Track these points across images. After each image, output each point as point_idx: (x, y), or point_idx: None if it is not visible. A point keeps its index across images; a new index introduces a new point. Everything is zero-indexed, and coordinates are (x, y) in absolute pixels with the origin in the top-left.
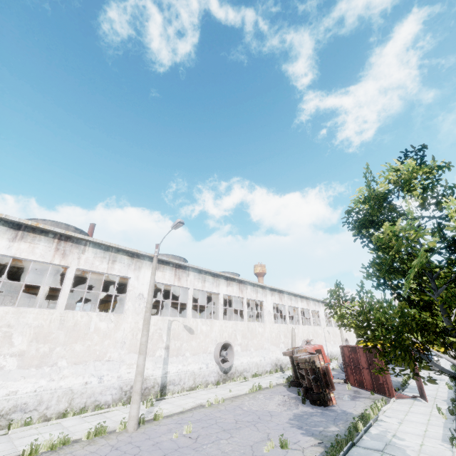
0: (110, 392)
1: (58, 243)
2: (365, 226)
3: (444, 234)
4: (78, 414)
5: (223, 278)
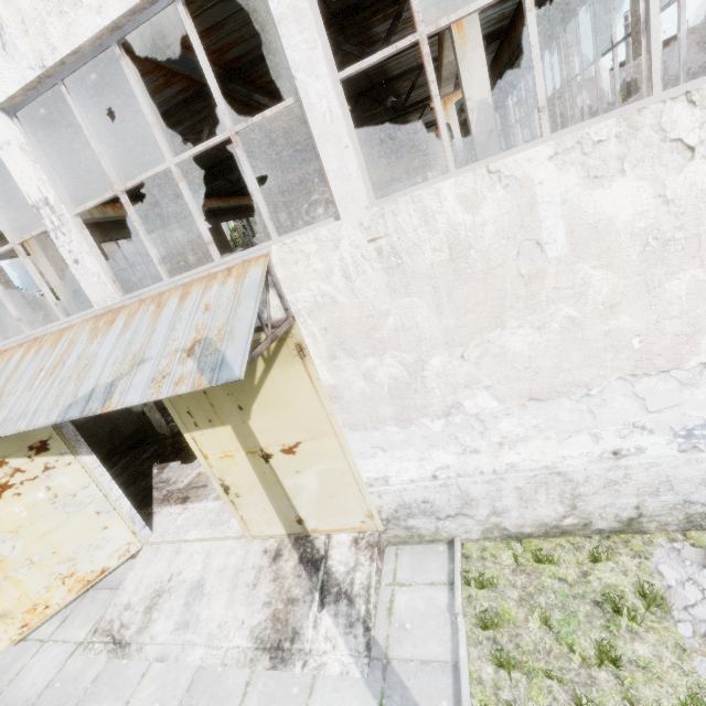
0: None
1: None
2: None
3: None
4: None
5: None
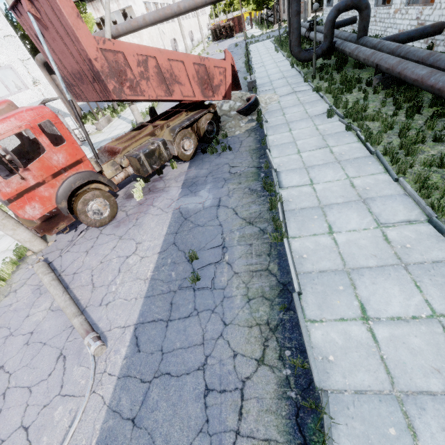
0: (184, 52)
1: None
2: None
3: None
4: None
5: None
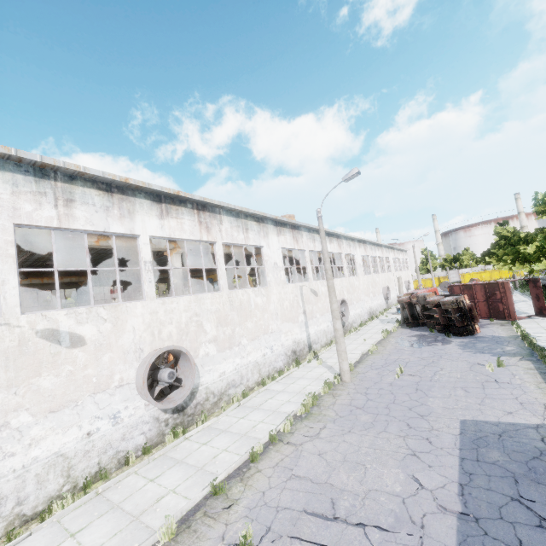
0: (280, 359)
1: (198, 214)
2: None
3: None
4: (271, 380)
5: (325, 234)
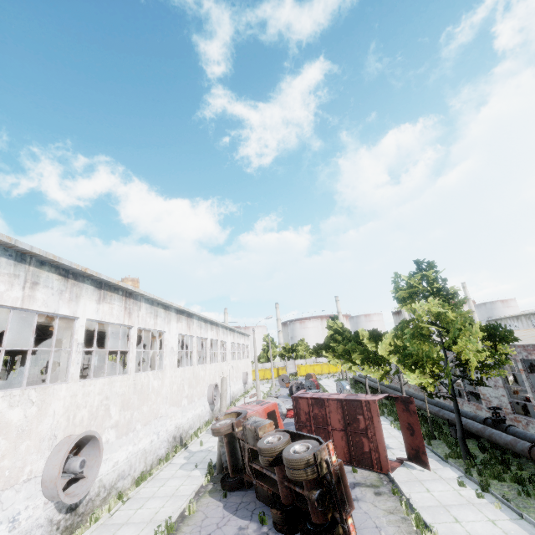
0: None
1: None
2: None
3: None
4: None
5: (91, 282)
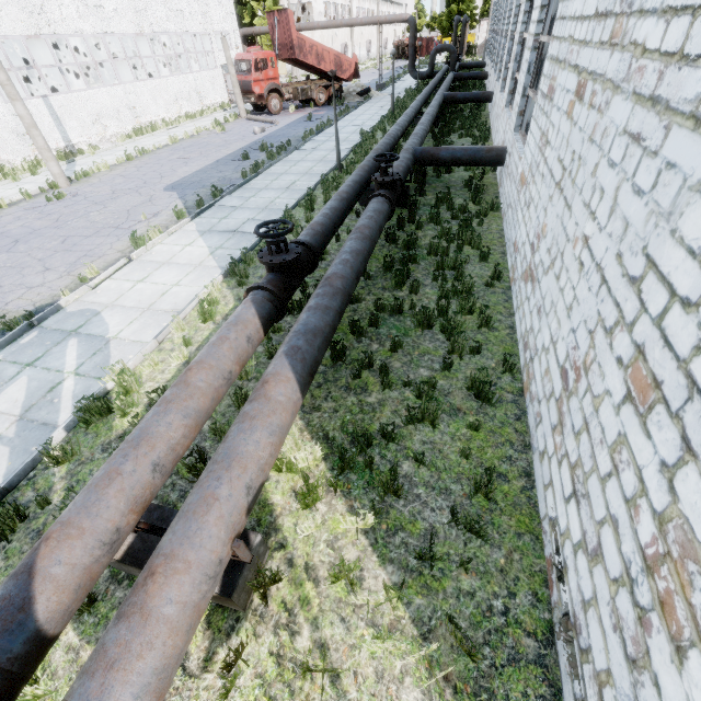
0: None
1: None
2: (448, 5)
3: (459, 10)
4: None
5: None
